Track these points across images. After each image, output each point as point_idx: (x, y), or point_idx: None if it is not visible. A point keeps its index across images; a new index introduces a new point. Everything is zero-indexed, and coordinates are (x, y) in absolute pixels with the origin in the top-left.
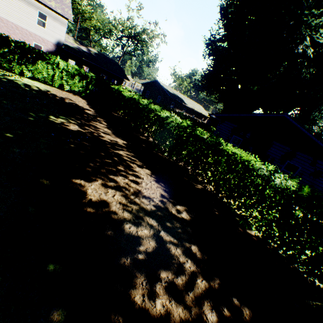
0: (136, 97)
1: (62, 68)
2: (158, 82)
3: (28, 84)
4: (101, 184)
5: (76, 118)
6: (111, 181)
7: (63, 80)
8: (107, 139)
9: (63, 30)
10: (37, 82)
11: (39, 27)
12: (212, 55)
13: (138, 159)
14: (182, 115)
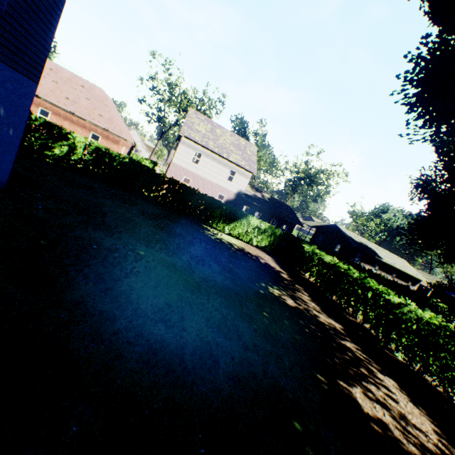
0: (341, 265)
1: (255, 225)
2: (336, 226)
3: (229, 242)
4: (361, 392)
5: (283, 287)
6: (368, 390)
7: (253, 235)
8: (322, 319)
9: (246, 182)
10: (230, 236)
11: (227, 181)
12: (425, 197)
13: (369, 358)
14: (384, 279)
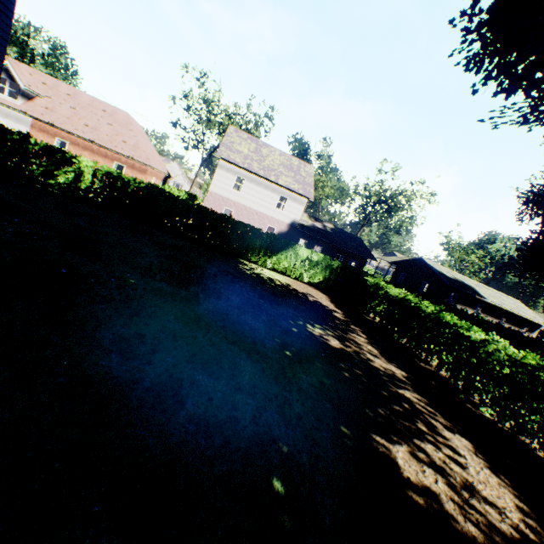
0: (411, 298)
1: (305, 256)
2: (422, 259)
3: (270, 277)
4: (408, 452)
5: (330, 327)
6: (419, 449)
7: (303, 270)
8: (377, 364)
9: (301, 209)
10: (275, 272)
11: (277, 210)
12: (538, 215)
13: (437, 412)
14: (483, 322)
